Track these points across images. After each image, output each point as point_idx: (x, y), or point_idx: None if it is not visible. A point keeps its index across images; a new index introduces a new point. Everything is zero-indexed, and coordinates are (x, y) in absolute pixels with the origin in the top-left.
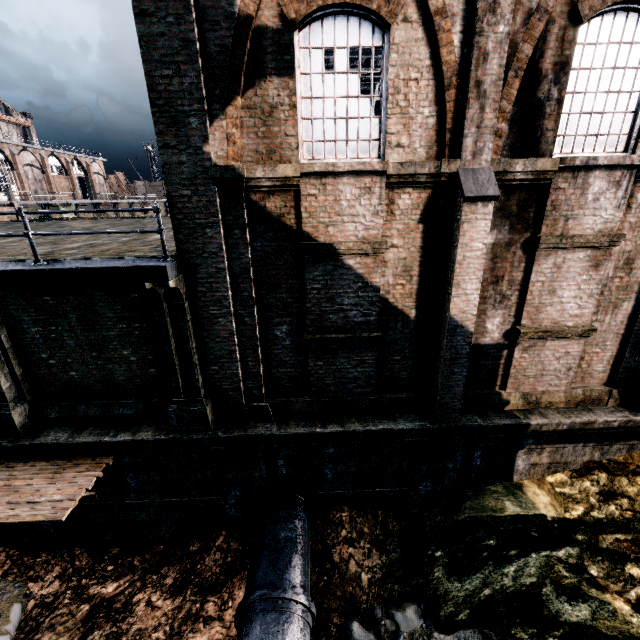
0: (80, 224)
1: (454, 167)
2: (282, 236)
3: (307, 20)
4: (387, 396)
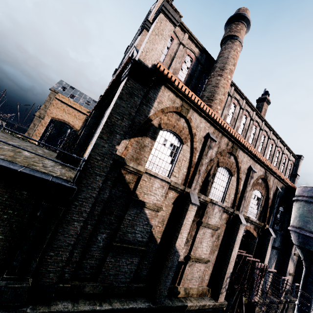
0: None
1: (188, 190)
2: (125, 191)
3: (164, 129)
4: (135, 285)
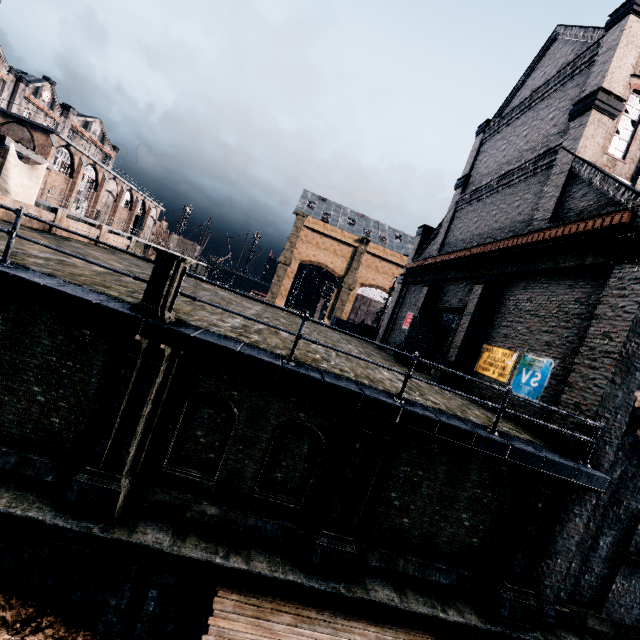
0: (236, 299)
1: None
2: None
3: None
4: None
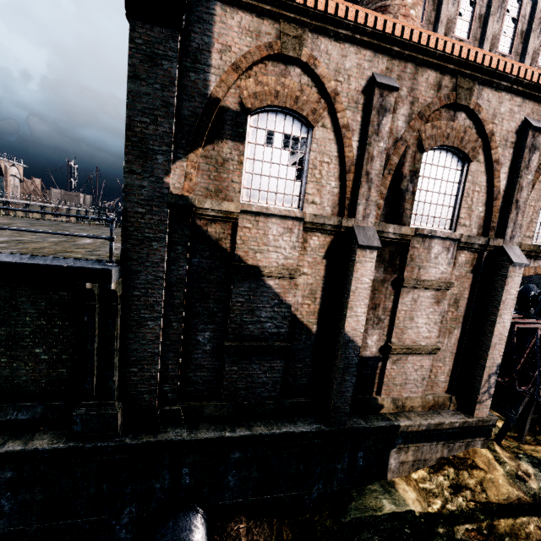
0: None
1: (350, 223)
2: (217, 256)
3: (258, 110)
4: (289, 400)
